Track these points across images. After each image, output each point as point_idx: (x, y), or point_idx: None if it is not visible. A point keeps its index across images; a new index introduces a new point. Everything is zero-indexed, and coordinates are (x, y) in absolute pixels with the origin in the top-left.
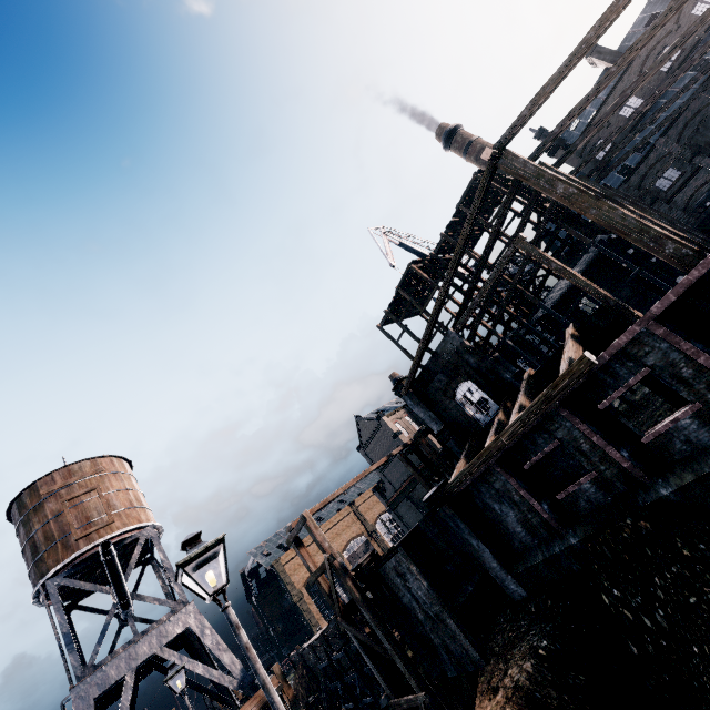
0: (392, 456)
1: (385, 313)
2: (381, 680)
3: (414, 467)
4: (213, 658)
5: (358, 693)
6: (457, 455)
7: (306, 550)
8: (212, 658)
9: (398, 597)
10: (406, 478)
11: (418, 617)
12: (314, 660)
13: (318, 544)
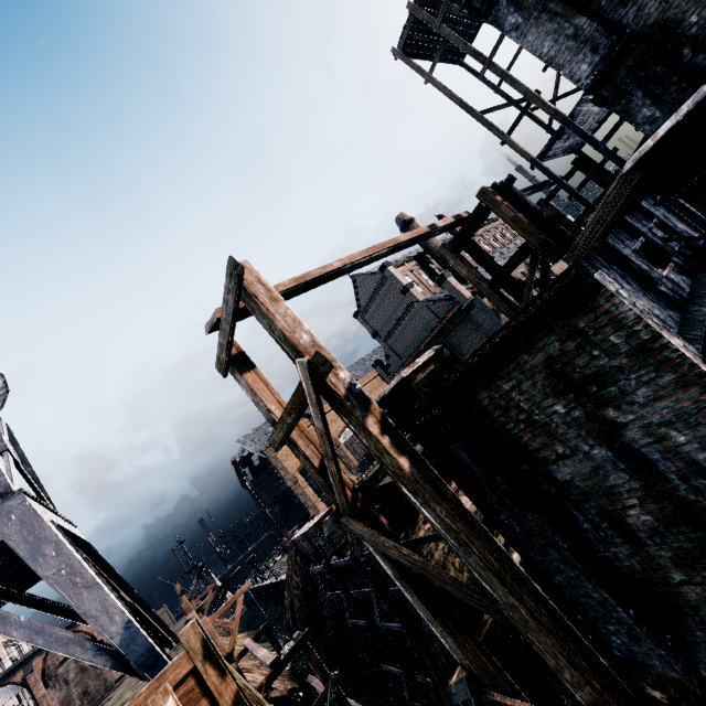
0: (436, 228)
1: (409, 9)
2: (451, 647)
3: (469, 265)
4: (115, 579)
5: (376, 615)
6: (647, 131)
7: (262, 379)
8: (113, 579)
9: (539, 462)
10: (417, 345)
11: (624, 519)
12: (309, 548)
13: (281, 338)
